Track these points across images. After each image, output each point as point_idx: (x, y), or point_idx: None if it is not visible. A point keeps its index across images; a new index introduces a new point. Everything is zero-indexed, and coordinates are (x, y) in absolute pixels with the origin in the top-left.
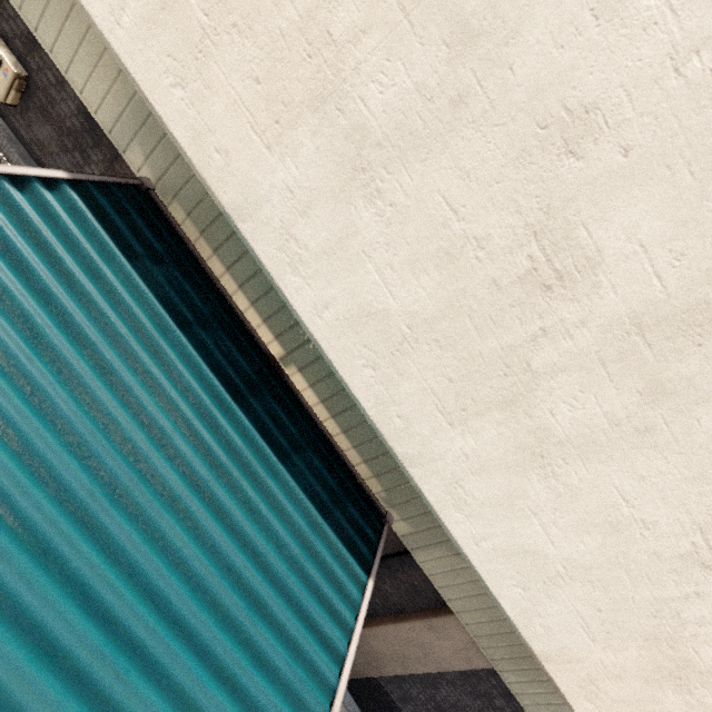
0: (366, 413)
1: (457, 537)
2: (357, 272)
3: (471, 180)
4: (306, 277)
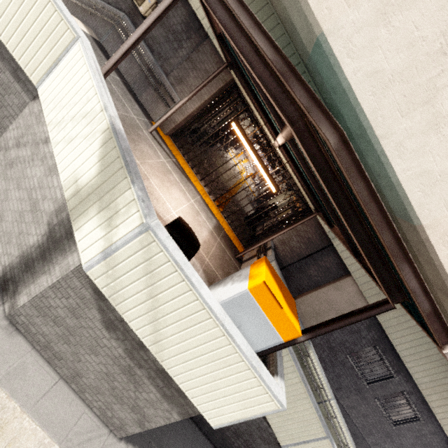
0: (366, 117)
1: (397, 172)
2: (375, 54)
3: (423, 17)
4: (352, 59)
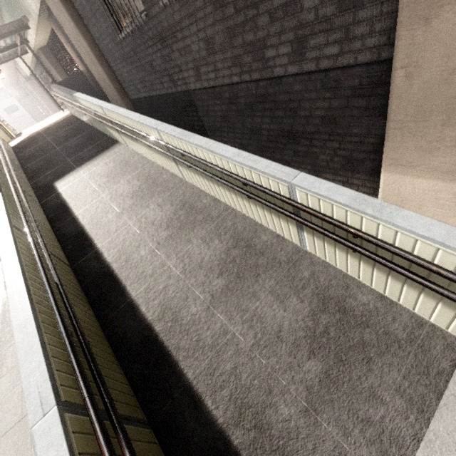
0: None
1: None
2: None
3: None
4: None
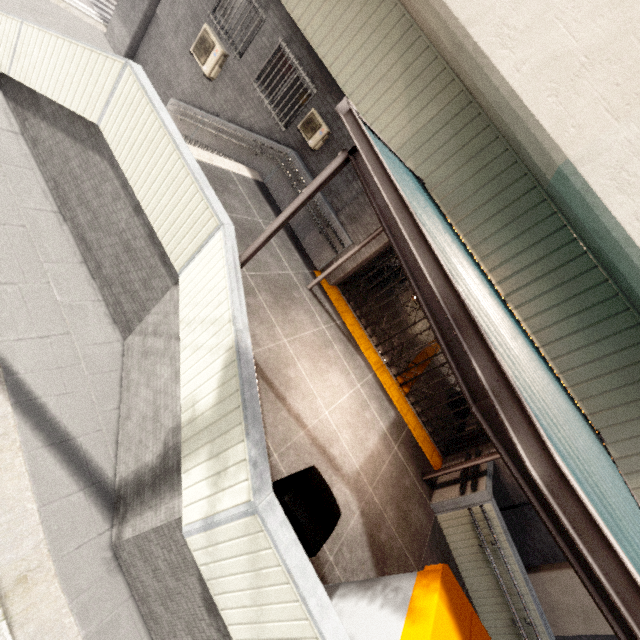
0: None
1: None
2: None
3: None
4: (630, 195)
